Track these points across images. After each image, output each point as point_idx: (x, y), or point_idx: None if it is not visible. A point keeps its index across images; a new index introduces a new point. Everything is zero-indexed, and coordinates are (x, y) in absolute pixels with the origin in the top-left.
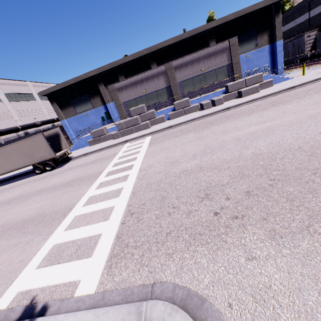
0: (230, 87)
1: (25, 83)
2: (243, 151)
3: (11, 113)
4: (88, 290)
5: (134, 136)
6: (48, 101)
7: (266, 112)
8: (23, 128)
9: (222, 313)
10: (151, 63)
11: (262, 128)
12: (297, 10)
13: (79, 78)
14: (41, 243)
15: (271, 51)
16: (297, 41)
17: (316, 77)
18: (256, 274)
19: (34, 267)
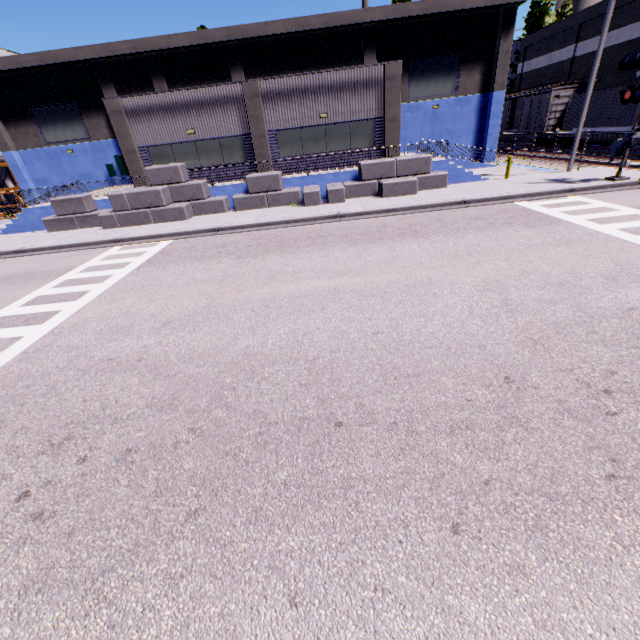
0: (367, 170)
1: None
2: (240, 337)
3: None
4: None
5: (141, 232)
6: None
7: (374, 249)
8: None
9: None
10: (233, 67)
11: (326, 289)
12: (560, 32)
13: (53, 57)
14: None
15: (481, 110)
16: (538, 101)
17: (510, 193)
18: None
19: None
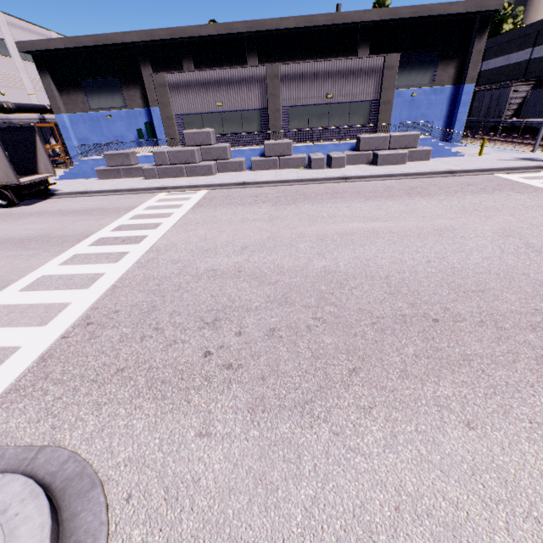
0: (364, 142)
1: None
2: (314, 260)
3: None
4: None
5: (180, 183)
6: None
7: (390, 203)
8: None
9: (112, 507)
10: (249, 53)
11: (365, 229)
12: (518, 38)
13: (105, 39)
14: None
15: (452, 99)
16: (498, 94)
17: (490, 166)
18: (194, 458)
19: None
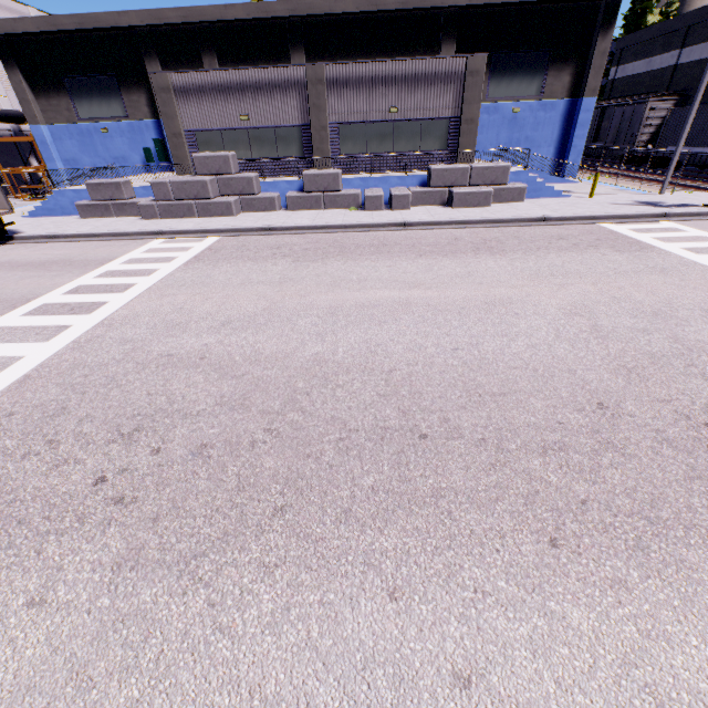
0: (437, 175)
1: None
2: (308, 343)
3: None
4: None
5: (185, 226)
6: None
7: (446, 262)
8: None
9: None
10: (293, 47)
11: (396, 300)
12: (664, 35)
13: (94, 21)
14: None
15: (567, 117)
16: (631, 112)
17: (596, 213)
18: (5, 639)
19: None
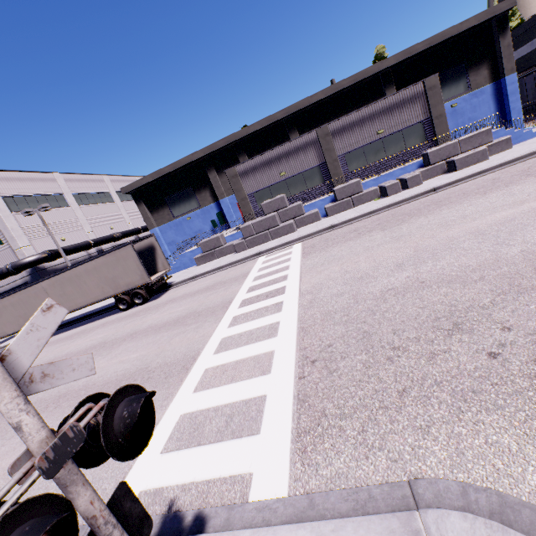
0: (433, 155)
1: (100, 178)
2: (499, 250)
3: (80, 222)
4: (273, 490)
5: (271, 245)
6: (131, 202)
7: (517, 187)
8: (96, 243)
9: None
10: (290, 131)
11: (523, 212)
12: (535, 24)
13: (180, 163)
14: (158, 412)
15: (497, 94)
16: None
17: None
18: None
19: (158, 451)
